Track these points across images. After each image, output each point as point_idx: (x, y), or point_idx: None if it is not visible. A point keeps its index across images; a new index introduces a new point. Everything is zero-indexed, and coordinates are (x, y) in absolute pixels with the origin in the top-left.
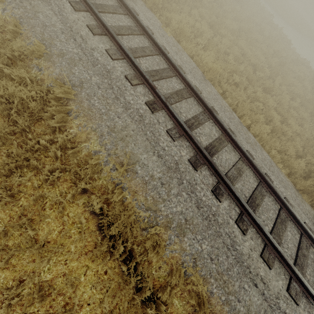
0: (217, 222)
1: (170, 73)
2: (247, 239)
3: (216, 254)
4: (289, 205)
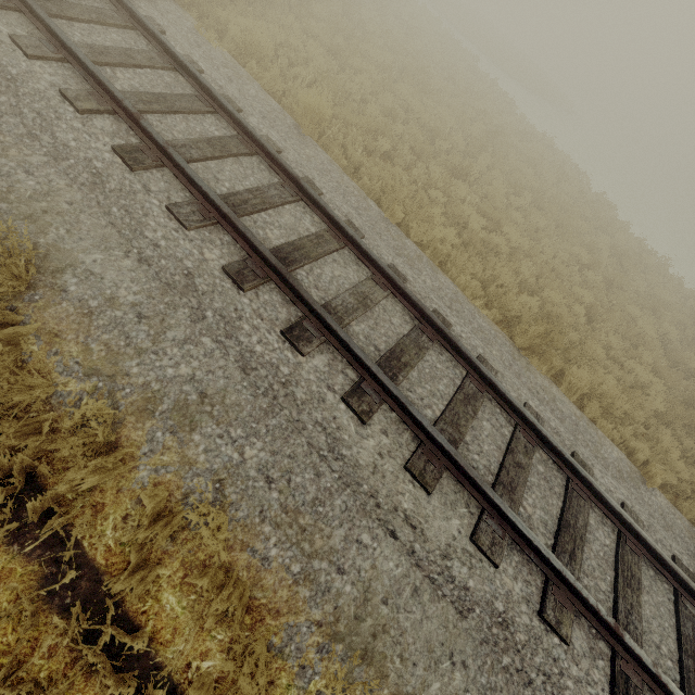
0: (293, 400)
1: (200, 106)
2: (372, 432)
3: (286, 469)
4: (481, 365)
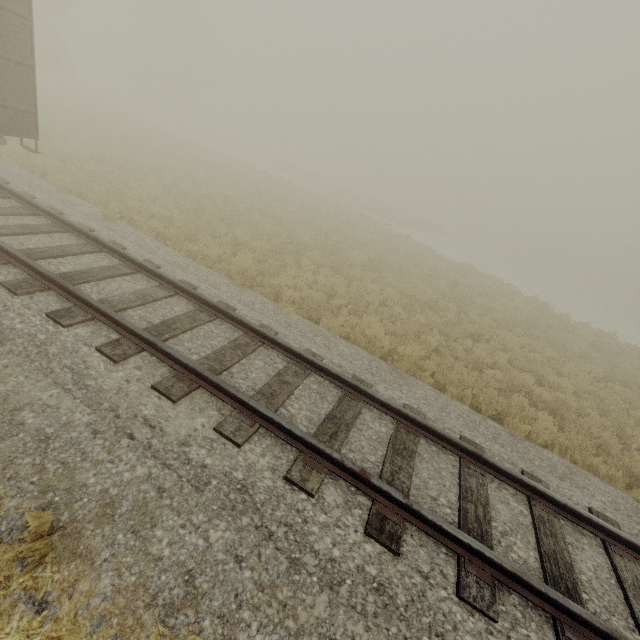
0: None
1: (355, 405)
2: None
3: None
4: None
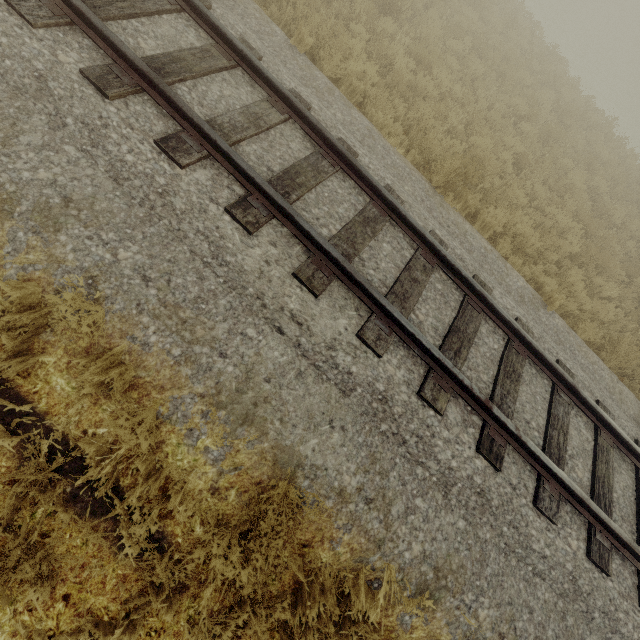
0: (172, 210)
1: None
2: (259, 243)
3: (165, 271)
4: (383, 189)
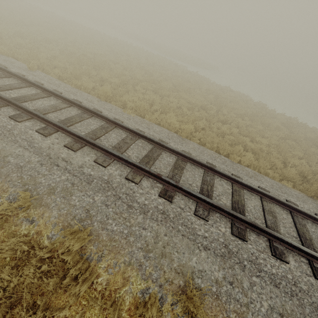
0: (304, 292)
1: (159, 151)
2: None
3: None
4: None
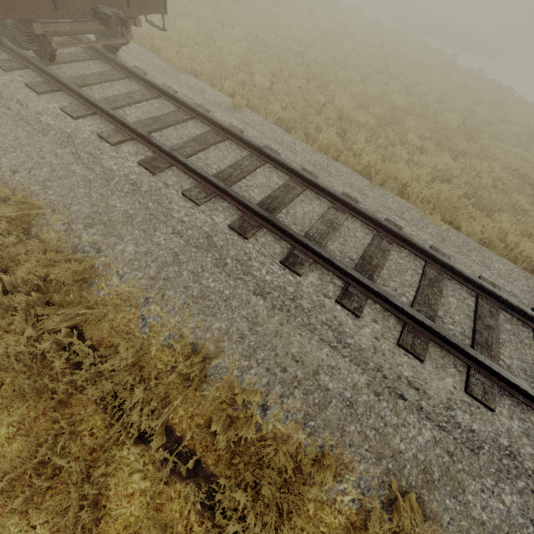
0: None
1: None
2: None
3: None
4: None
